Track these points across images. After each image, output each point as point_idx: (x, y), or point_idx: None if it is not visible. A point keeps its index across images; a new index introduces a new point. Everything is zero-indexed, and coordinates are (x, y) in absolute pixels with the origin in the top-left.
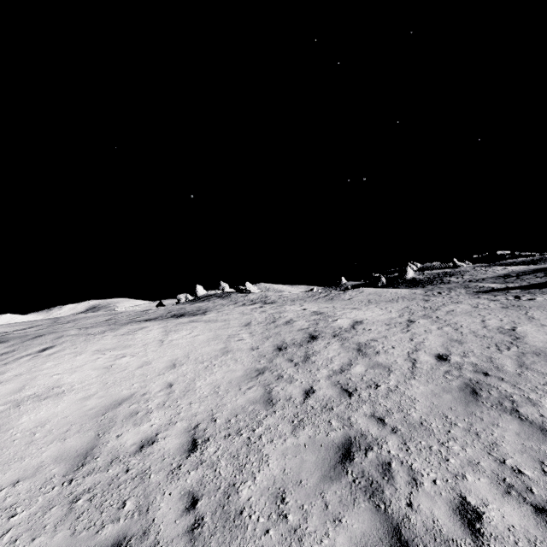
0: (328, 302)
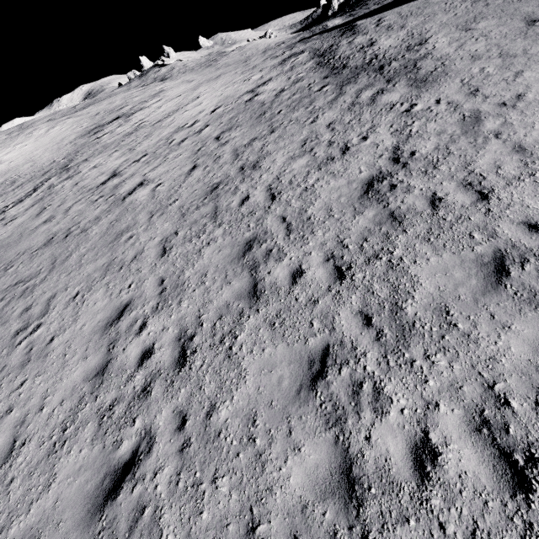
0: (201, 71)
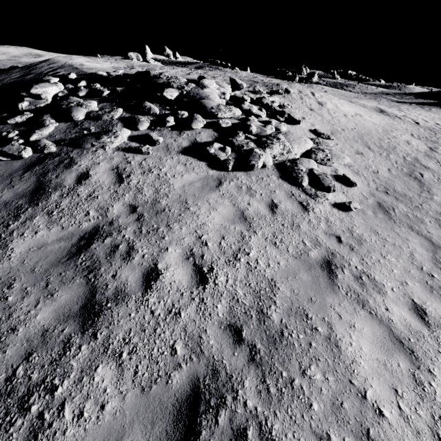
0: None
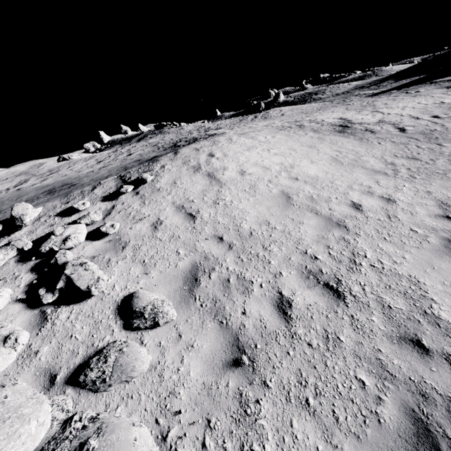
0: (268, 119)
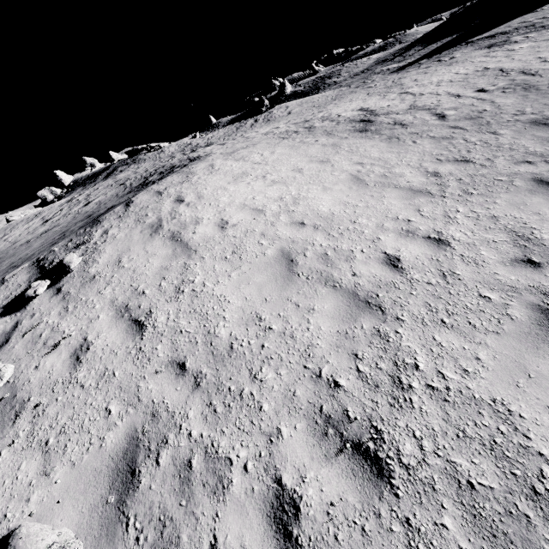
0: (272, 122)
